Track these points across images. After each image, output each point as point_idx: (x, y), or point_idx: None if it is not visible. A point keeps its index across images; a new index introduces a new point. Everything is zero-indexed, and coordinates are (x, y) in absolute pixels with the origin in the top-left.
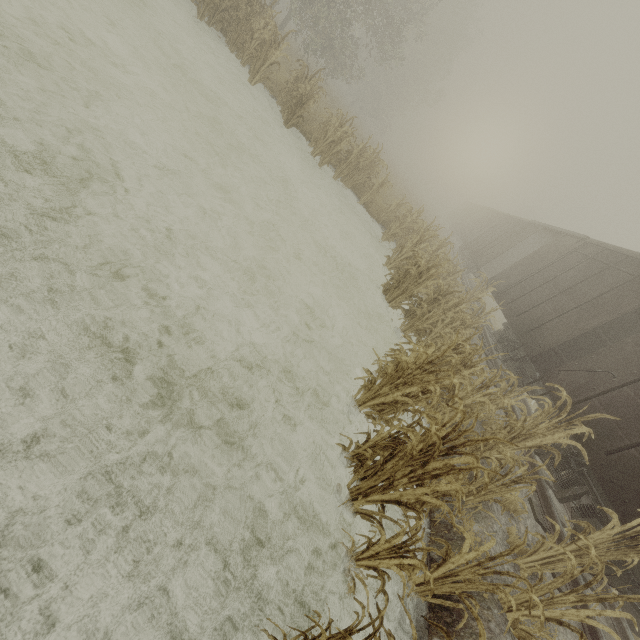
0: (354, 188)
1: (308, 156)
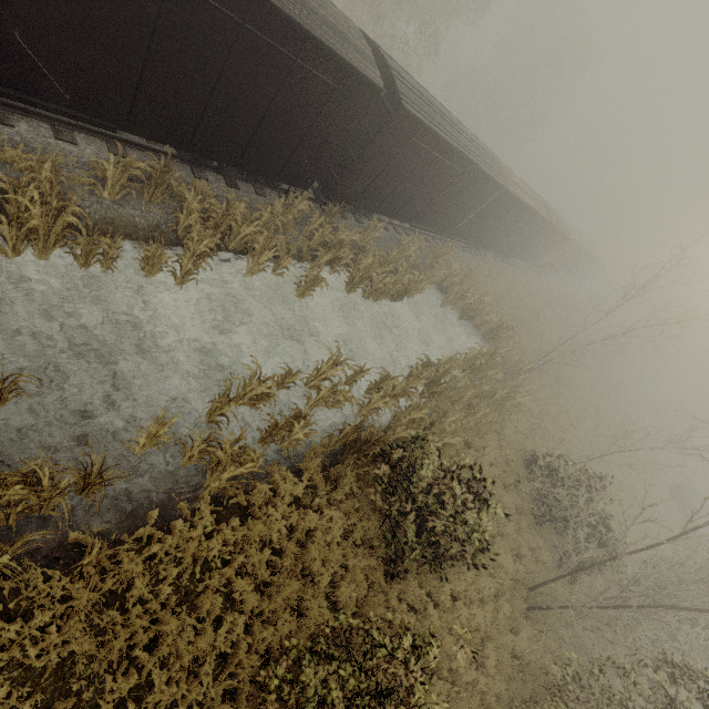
0: None
1: None
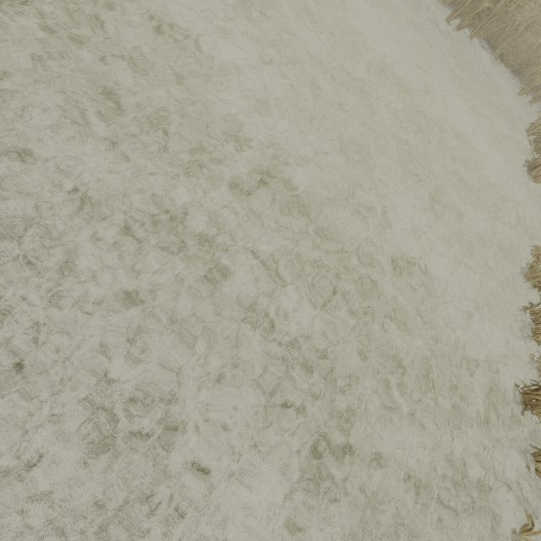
0: (488, 35)
1: (444, 21)
